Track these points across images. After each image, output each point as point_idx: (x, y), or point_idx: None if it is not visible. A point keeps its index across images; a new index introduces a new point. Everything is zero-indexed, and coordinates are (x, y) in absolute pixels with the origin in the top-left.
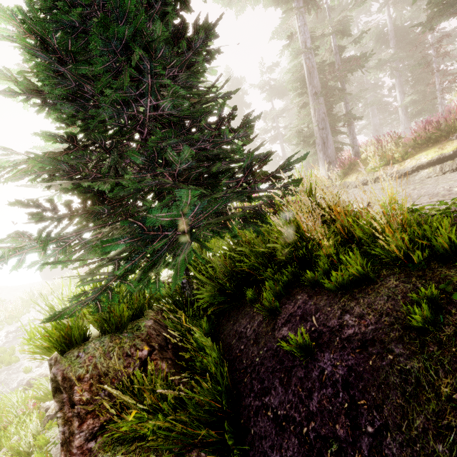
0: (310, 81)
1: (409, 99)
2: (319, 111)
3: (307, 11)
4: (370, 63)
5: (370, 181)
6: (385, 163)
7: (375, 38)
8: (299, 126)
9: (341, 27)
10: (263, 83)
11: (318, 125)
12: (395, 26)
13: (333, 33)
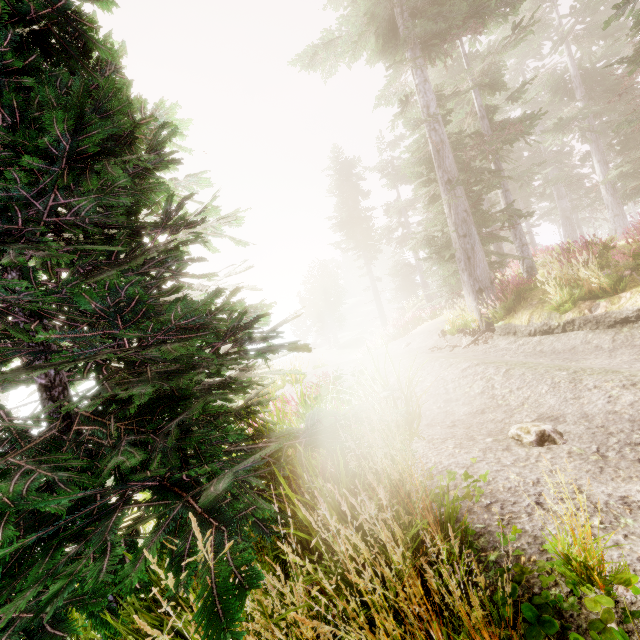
0: (439, 163)
1: (617, 172)
2: (457, 209)
3: (429, 62)
4: (548, 123)
5: (554, 328)
6: (580, 297)
7: (551, 89)
8: (429, 229)
9: (487, 79)
10: (383, 165)
11: (456, 230)
12: (582, 69)
13: (476, 89)
